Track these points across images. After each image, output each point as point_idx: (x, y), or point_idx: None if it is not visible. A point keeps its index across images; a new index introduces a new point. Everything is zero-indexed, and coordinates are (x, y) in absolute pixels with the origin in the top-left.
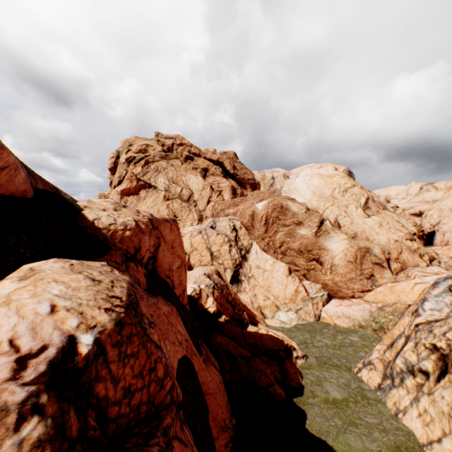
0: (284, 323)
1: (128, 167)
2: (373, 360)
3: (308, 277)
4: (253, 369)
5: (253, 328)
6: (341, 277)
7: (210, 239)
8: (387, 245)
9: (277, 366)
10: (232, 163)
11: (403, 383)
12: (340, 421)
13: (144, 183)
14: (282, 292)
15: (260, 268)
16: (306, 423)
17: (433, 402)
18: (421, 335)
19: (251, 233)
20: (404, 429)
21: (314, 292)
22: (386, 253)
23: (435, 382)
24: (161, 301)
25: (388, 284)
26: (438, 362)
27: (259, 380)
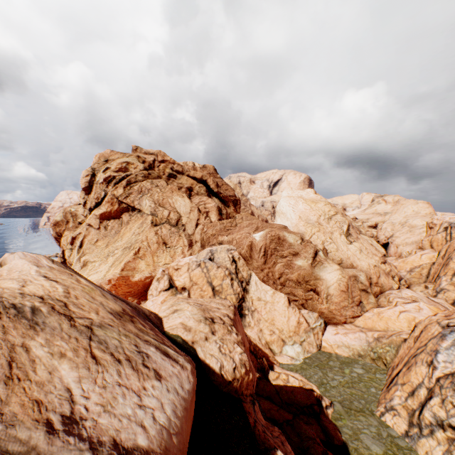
0: (294, 359)
1: (107, 188)
2: (396, 406)
3: (306, 306)
4: (302, 436)
5: (274, 374)
6: (335, 306)
7: (210, 272)
8: (368, 270)
9: (317, 424)
10: (215, 181)
11: (433, 434)
12: None
13: (127, 205)
14: (285, 325)
15: (261, 299)
16: None
17: None
18: (447, 393)
19: (250, 263)
20: None
21: (313, 321)
22: (368, 278)
23: None
24: (282, 438)
25: (375, 309)
26: None
27: (314, 450)
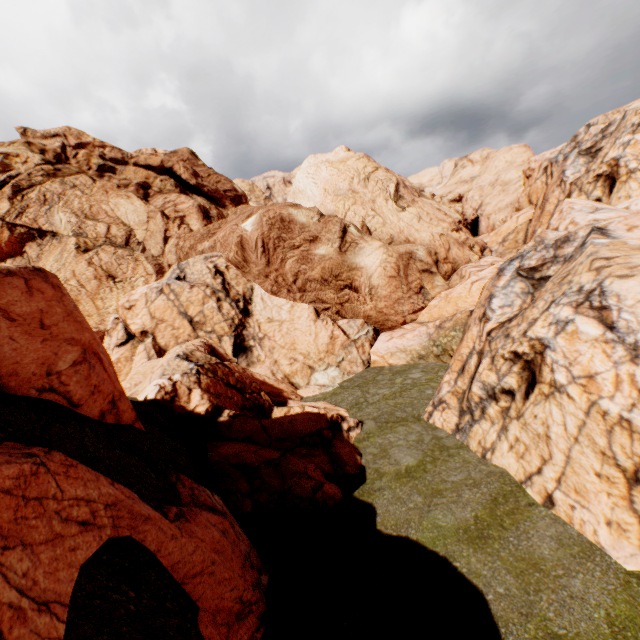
0: (325, 386)
1: None
2: (445, 397)
3: (344, 313)
4: (287, 476)
5: (282, 411)
6: (386, 302)
7: (181, 298)
8: (432, 243)
9: (324, 454)
10: (189, 167)
11: (485, 414)
12: (420, 497)
13: (27, 230)
14: (313, 346)
15: (273, 320)
16: (377, 522)
17: (525, 426)
18: (498, 345)
19: (247, 272)
20: (496, 472)
21: (356, 331)
22: (433, 254)
23: (523, 400)
24: None
25: (442, 293)
26: (523, 373)
27: (299, 488)
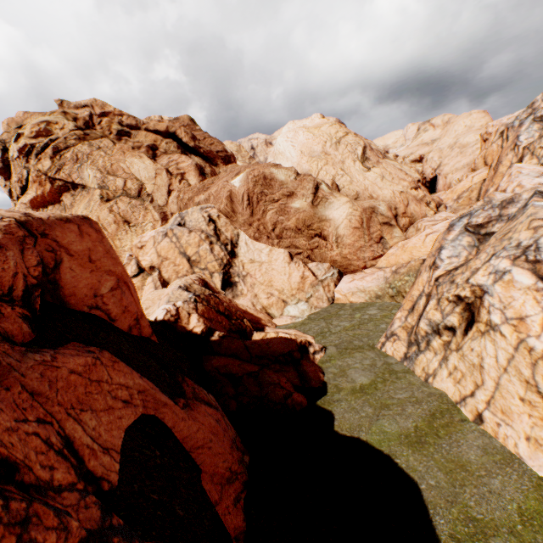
0: (295, 317)
1: (28, 163)
2: (396, 330)
3: (314, 258)
4: (264, 385)
5: (260, 335)
6: (349, 249)
7: (181, 240)
8: (393, 200)
9: (294, 371)
10: (188, 132)
11: (430, 346)
12: (370, 408)
13: (63, 183)
14: (286, 284)
15: (255, 261)
16: (334, 425)
17: (463, 357)
18: (443, 289)
19: (234, 221)
20: (436, 393)
21: (323, 273)
22: (393, 209)
23: (463, 336)
24: (67, 352)
25: (399, 243)
26: (463, 314)
27: (273, 395)
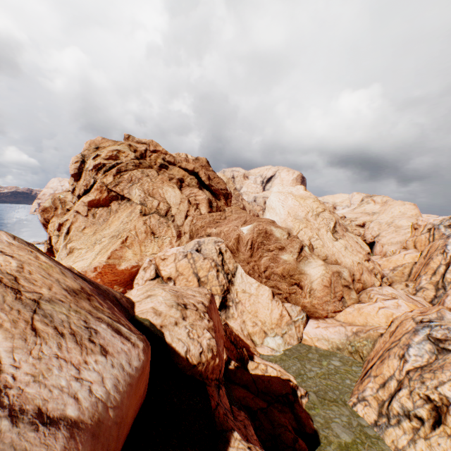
0: (274, 350)
1: (96, 175)
2: (367, 397)
3: (290, 300)
4: (275, 424)
5: (253, 364)
6: (318, 300)
7: (196, 263)
8: (352, 267)
9: (290, 413)
10: (206, 173)
11: (400, 424)
12: None
13: (116, 194)
14: (268, 317)
15: (246, 292)
16: None
17: (430, 446)
18: (415, 385)
19: (236, 256)
20: None
21: (296, 314)
22: (351, 274)
23: (430, 429)
24: (246, 422)
25: (356, 305)
26: (431, 411)
27: (285, 437)
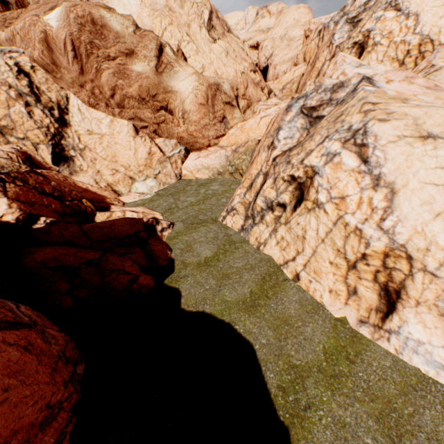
0: (144, 194)
1: None
2: (236, 206)
3: (161, 133)
4: (106, 273)
5: (104, 215)
6: (196, 126)
7: None
8: (235, 79)
9: (141, 252)
10: None
11: (264, 220)
12: (214, 280)
13: None
14: (133, 160)
15: (94, 133)
16: (181, 303)
17: (290, 229)
18: (280, 169)
19: (59, 78)
20: (266, 258)
21: (171, 149)
22: (235, 89)
23: (292, 212)
24: None
25: (239, 124)
26: (295, 192)
27: (117, 284)
